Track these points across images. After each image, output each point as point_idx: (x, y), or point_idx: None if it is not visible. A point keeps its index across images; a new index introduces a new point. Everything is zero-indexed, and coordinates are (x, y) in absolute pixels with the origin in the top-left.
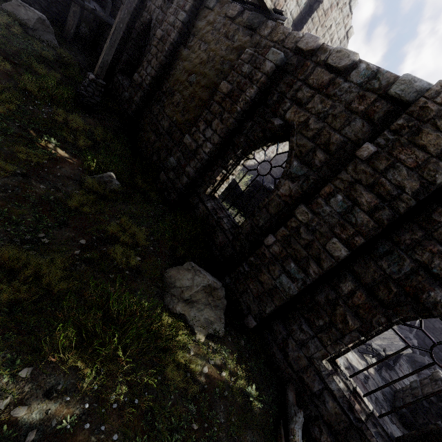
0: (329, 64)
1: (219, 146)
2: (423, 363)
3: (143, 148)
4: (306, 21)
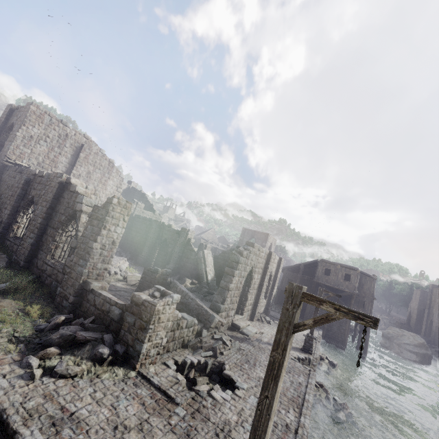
0: (40, 176)
1: (12, 215)
2: (203, 291)
3: None
4: (75, 162)
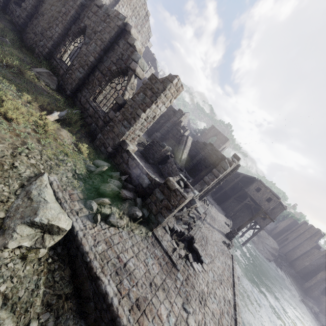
0: (97, 5)
1: (62, 36)
2: (177, 167)
3: (28, 42)
4: None
